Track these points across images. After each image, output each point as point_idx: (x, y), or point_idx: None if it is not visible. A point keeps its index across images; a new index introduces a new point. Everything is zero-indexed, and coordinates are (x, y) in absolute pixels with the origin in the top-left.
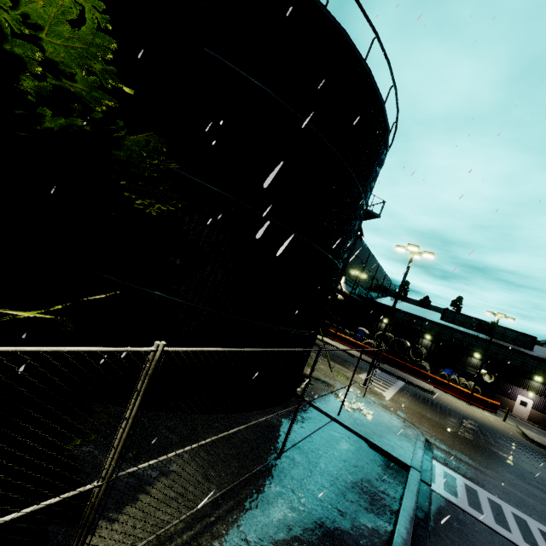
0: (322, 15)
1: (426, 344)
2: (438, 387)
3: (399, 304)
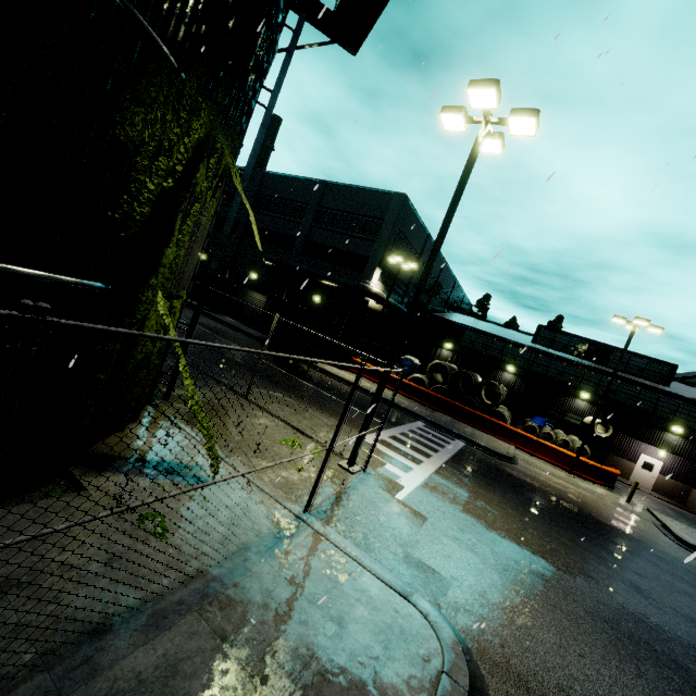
0: None
1: (508, 379)
2: (521, 448)
3: (472, 322)
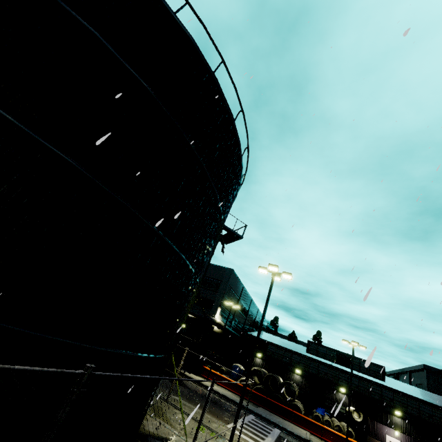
0: (170, 16)
1: (298, 379)
2: (314, 433)
3: (271, 338)
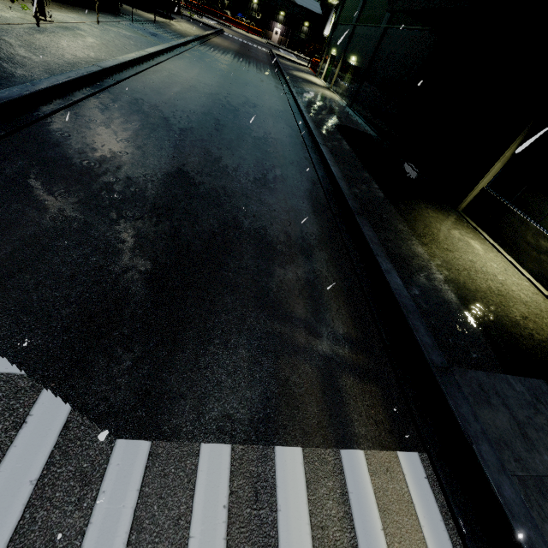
0: None
1: None
2: (234, 26)
3: None
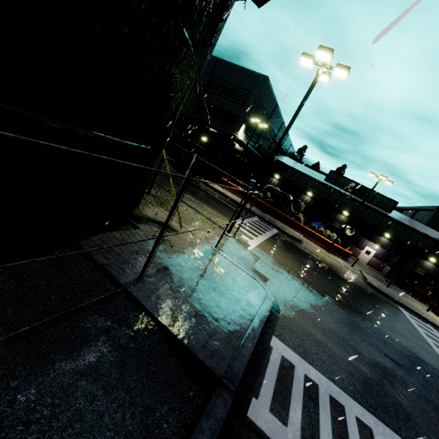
0: None
1: (307, 200)
2: (306, 236)
3: (293, 163)
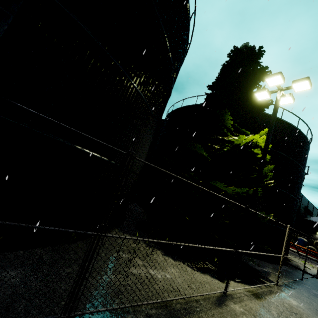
0: (281, 121)
1: None
2: None
3: None
